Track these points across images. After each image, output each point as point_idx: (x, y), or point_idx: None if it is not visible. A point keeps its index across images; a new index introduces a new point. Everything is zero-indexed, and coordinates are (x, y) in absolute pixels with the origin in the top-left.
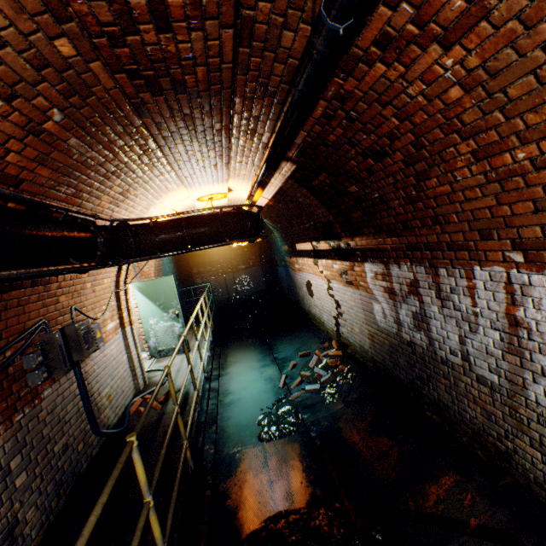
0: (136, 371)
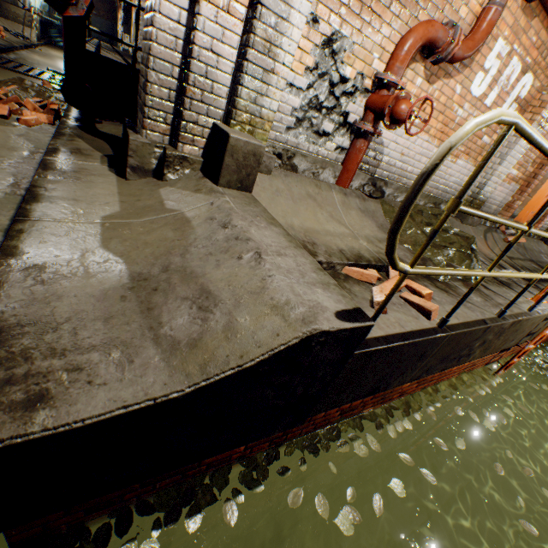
0: (26, 0)
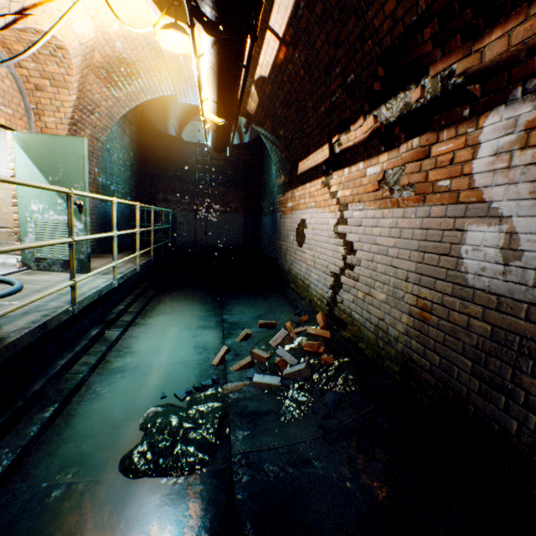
0: None
